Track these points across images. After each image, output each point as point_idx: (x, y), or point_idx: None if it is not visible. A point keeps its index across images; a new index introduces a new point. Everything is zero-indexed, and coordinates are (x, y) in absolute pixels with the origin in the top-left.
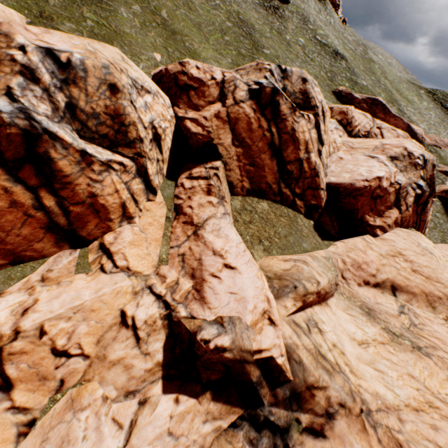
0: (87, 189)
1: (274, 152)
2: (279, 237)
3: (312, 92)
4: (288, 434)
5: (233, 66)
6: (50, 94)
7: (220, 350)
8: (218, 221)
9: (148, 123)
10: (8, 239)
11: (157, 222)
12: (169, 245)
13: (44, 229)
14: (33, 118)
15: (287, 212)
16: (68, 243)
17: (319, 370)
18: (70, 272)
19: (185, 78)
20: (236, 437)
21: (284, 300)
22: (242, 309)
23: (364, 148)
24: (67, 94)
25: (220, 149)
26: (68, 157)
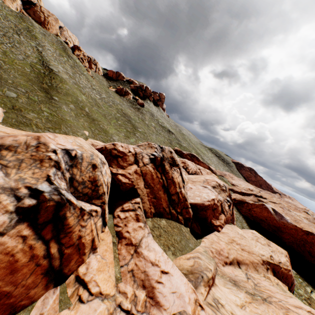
0: (78, 233)
1: (165, 190)
2: (177, 242)
3: (175, 157)
4: None
5: (126, 137)
6: (64, 174)
7: None
8: (146, 239)
9: (106, 182)
10: (14, 292)
11: (109, 248)
12: (119, 264)
13: (43, 274)
14: (61, 193)
15: (176, 224)
16: (53, 283)
17: None
18: (55, 311)
19: (116, 151)
20: None
21: (200, 288)
22: (183, 303)
23: (199, 181)
24: (71, 172)
25: (139, 190)
26: (74, 214)
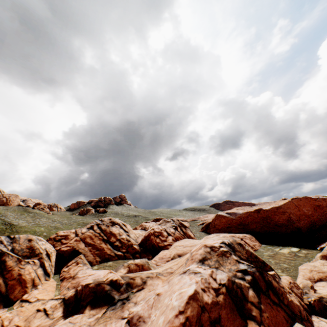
0: (18, 272)
1: (106, 241)
2: None
3: (115, 220)
4: (129, 297)
5: None
6: (6, 246)
7: (89, 284)
8: (84, 270)
9: (44, 248)
10: None
11: (52, 286)
12: (60, 290)
13: None
14: (2, 250)
15: (123, 260)
16: (3, 304)
17: (136, 274)
18: None
19: (59, 237)
20: (106, 314)
21: (119, 270)
22: (98, 277)
23: None
24: (12, 246)
25: (80, 250)
26: (13, 259)
